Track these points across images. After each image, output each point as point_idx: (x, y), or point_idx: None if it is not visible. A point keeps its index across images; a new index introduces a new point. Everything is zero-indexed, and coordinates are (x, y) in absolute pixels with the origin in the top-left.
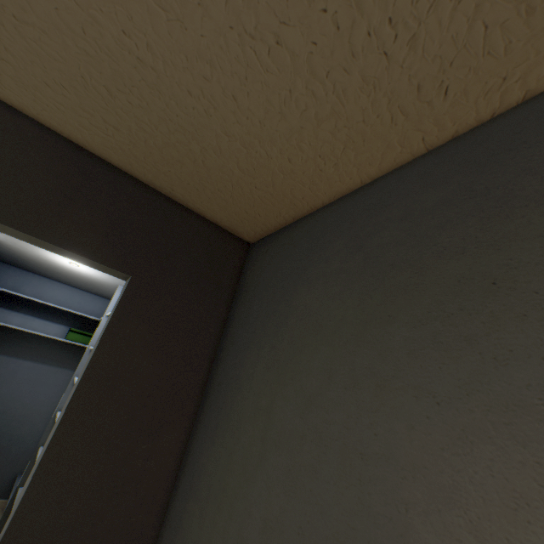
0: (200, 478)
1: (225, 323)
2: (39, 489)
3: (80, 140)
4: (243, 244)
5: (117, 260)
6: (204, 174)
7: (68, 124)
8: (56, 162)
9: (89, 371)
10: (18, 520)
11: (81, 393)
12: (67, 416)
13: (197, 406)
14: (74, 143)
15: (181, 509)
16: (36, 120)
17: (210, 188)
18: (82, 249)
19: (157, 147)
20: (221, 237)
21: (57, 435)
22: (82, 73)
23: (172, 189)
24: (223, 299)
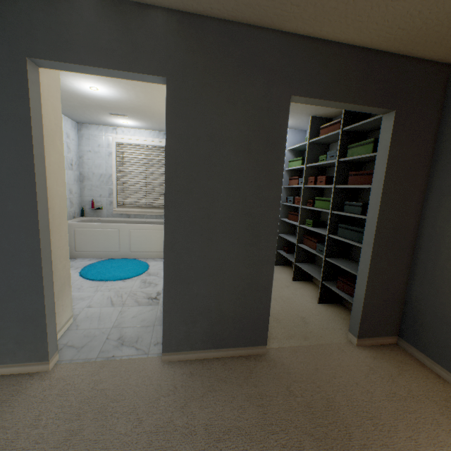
0: (448, 189)
1: (439, 122)
2: (383, 198)
3: (366, 45)
4: (446, 67)
5: (388, 105)
6: (450, 33)
7: (367, 39)
8: (357, 63)
9: (388, 157)
10: (380, 207)
11: (387, 166)
12: (385, 175)
13: (429, 166)
14: (360, 47)
15: (436, 202)
16: (346, 44)
17: (447, 39)
18: (375, 104)
19: (425, 29)
20: (433, 69)
21: (384, 182)
22: (408, 11)
23: (411, 50)
24: (437, 109)
